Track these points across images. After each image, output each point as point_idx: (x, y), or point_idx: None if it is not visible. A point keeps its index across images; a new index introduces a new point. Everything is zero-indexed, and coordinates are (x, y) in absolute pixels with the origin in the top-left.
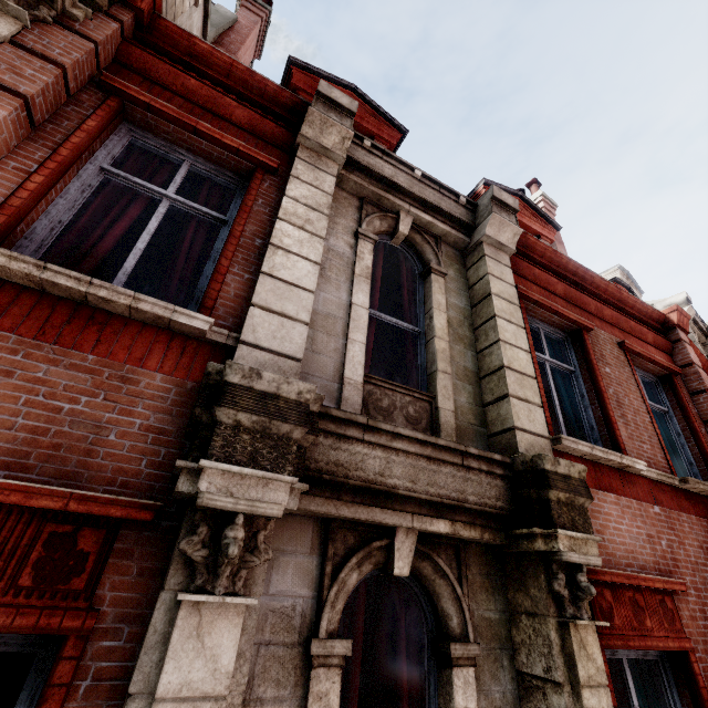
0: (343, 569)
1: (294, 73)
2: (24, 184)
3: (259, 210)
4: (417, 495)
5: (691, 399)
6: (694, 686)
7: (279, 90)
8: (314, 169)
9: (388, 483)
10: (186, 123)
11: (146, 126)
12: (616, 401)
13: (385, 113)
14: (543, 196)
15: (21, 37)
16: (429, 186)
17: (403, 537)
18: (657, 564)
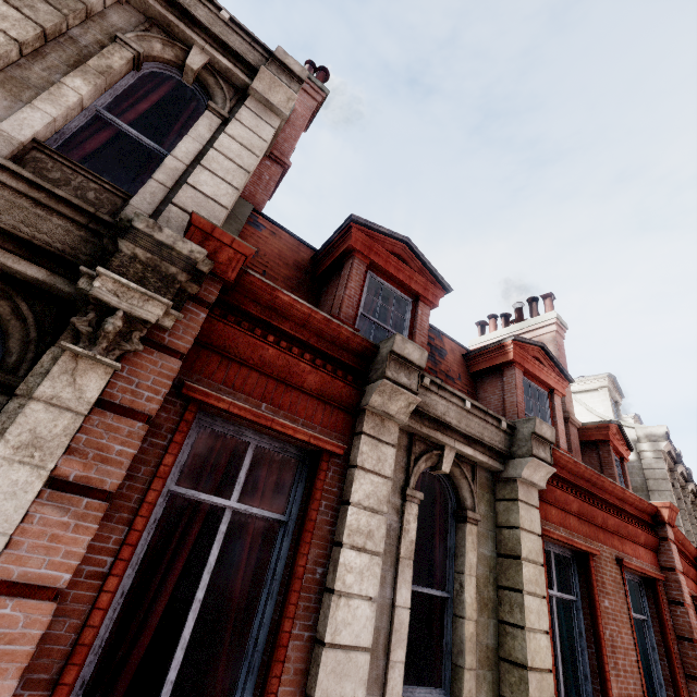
0: None
1: (354, 232)
2: (97, 600)
3: (322, 520)
4: None
5: (669, 608)
6: None
7: (352, 335)
8: (377, 445)
9: None
10: (261, 423)
11: (217, 414)
12: (611, 645)
13: (433, 270)
14: (557, 318)
15: (110, 388)
16: (476, 415)
17: None
18: None
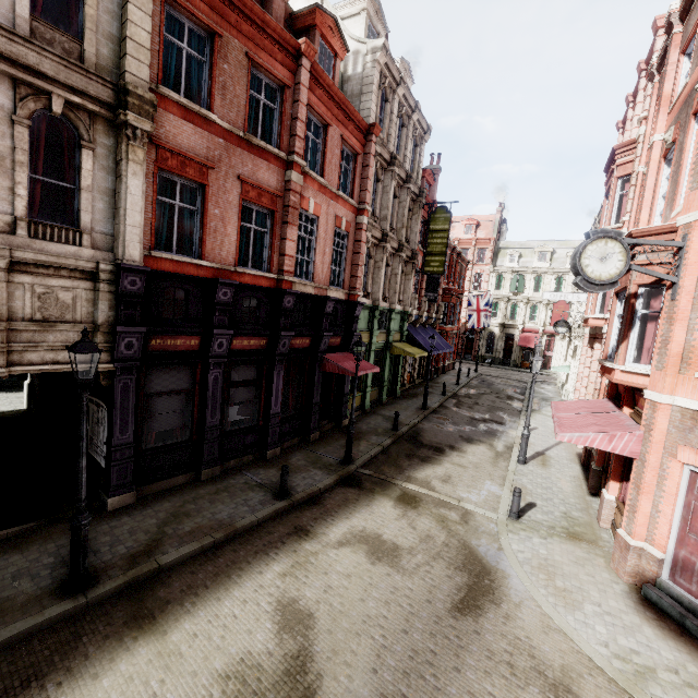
0: (25, 99)
1: None
2: None
3: None
4: (59, 80)
5: (293, 106)
6: (204, 195)
7: None
8: None
9: (43, 71)
10: None
11: None
12: (223, 86)
13: None
14: None
15: None
16: None
17: (57, 98)
18: (207, 158)
